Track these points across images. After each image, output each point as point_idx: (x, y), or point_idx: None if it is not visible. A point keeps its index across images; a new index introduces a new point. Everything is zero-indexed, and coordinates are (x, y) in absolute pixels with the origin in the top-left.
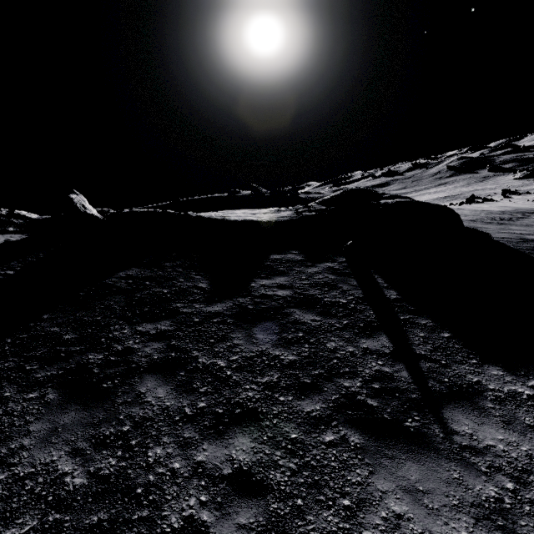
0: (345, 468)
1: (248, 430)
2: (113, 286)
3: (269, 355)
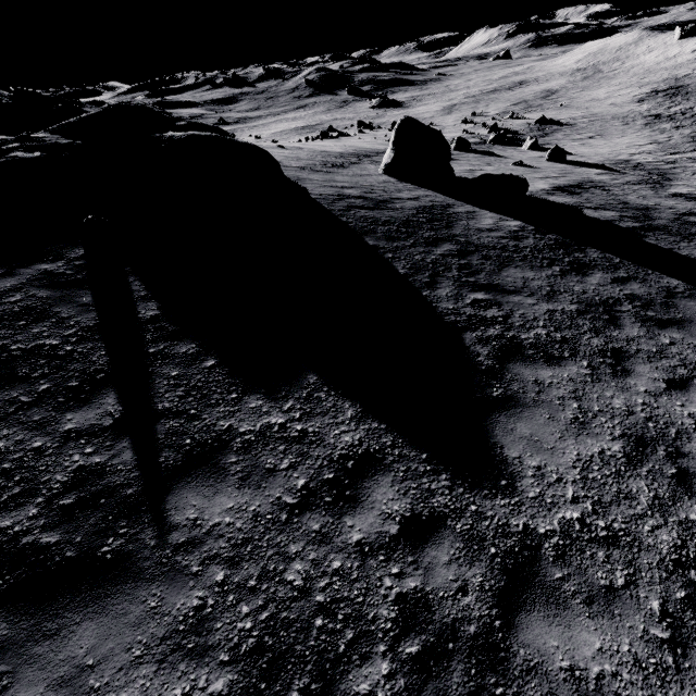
0: None
1: None
2: None
3: None
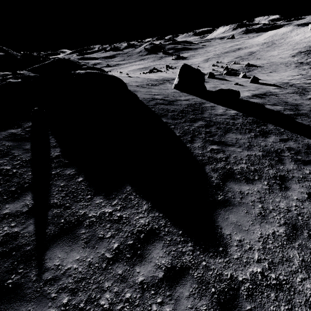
0: None
1: None
2: None
3: None
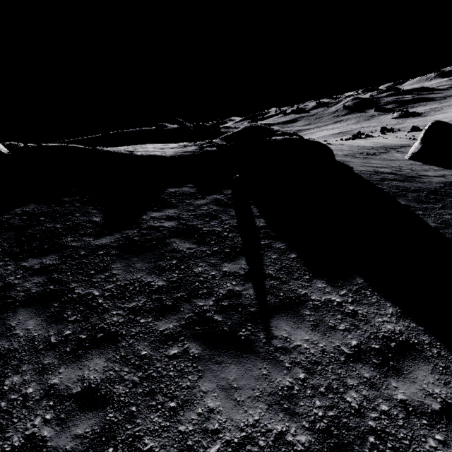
0: (180, 376)
1: (104, 351)
2: (5, 223)
3: (141, 282)
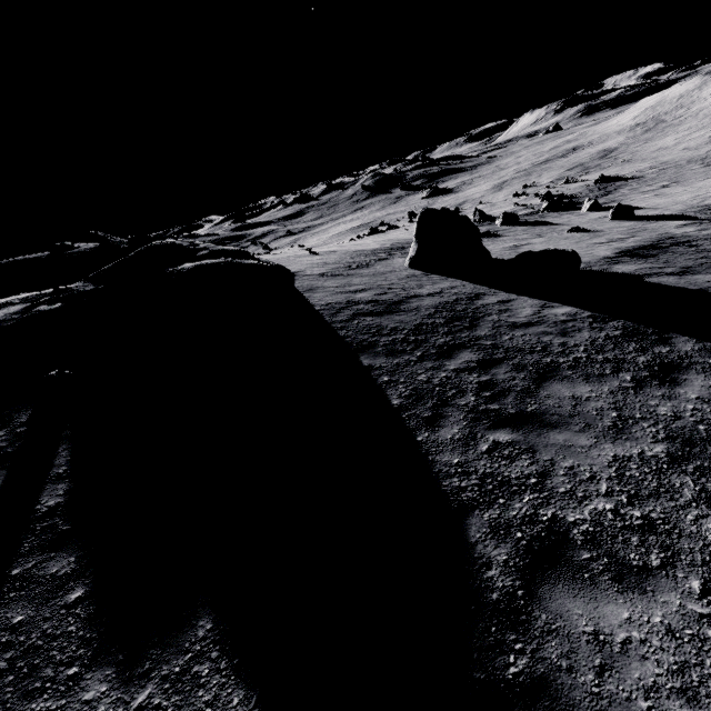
0: None
1: None
2: None
3: None
